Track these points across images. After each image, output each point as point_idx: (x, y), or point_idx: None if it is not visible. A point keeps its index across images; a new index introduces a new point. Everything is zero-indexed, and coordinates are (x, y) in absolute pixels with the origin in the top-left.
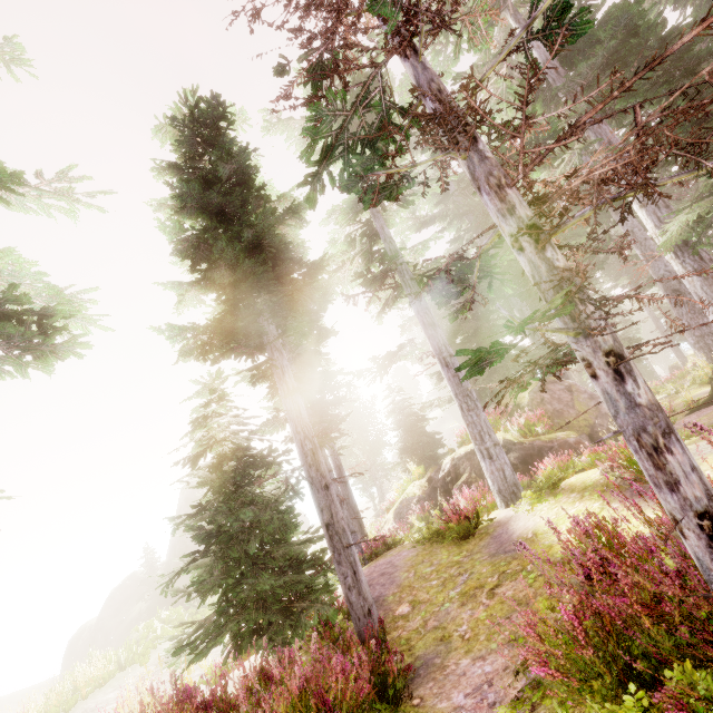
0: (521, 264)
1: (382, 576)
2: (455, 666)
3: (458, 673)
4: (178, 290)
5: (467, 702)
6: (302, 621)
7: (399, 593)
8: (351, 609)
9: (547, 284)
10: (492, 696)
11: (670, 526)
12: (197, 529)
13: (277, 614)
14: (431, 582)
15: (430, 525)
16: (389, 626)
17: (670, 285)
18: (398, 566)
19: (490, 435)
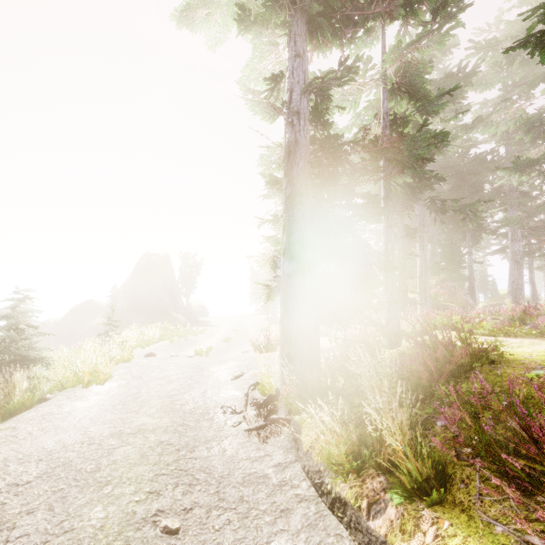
0: None
1: None
2: None
3: None
4: None
5: None
6: None
7: None
8: None
9: None
10: None
11: None
12: None
13: None
14: None
15: None
16: None
17: (516, 257)
18: None
19: (428, 290)
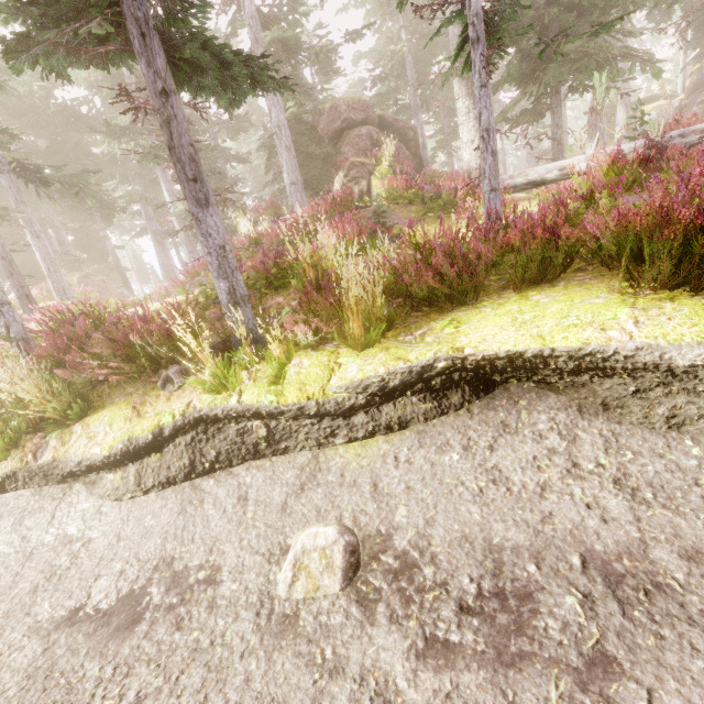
0: None
1: None
2: None
3: None
4: None
5: None
6: None
7: None
8: None
9: None
10: None
11: (204, 259)
12: None
13: None
14: None
15: None
16: None
17: (157, 238)
18: None
19: (70, 291)
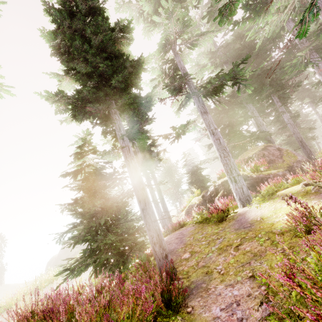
0: None
1: (176, 239)
2: (214, 290)
3: (216, 295)
4: (58, 78)
5: (222, 316)
6: (128, 260)
7: (184, 247)
8: (155, 255)
9: None
10: (241, 315)
11: None
12: (73, 210)
13: (117, 255)
14: (202, 242)
15: (202, 215)
16: (178, 264)
17: None
18: (185, 234)
19: (236, 170)
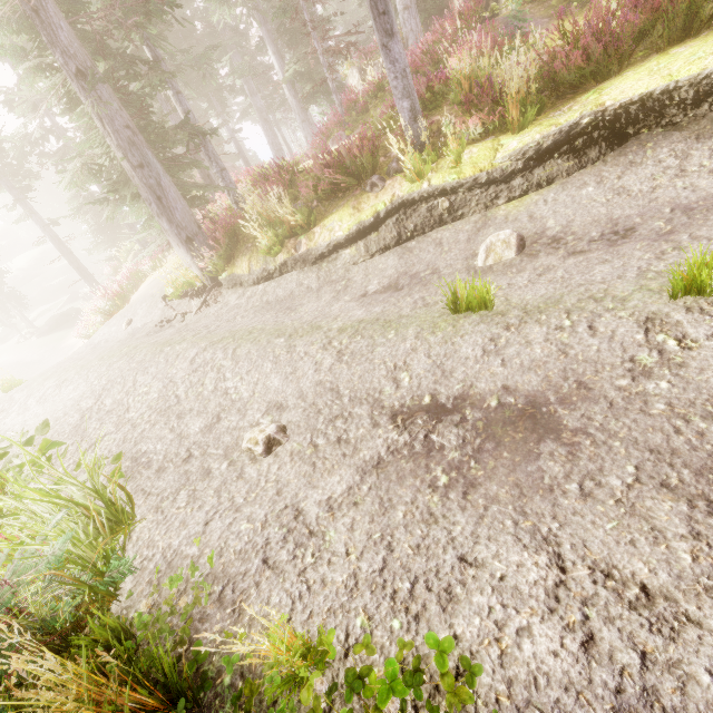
0: (321, 60)
1: None
2: None
3: None
4: None
5: None
6: None
7: None
8: None
9: (325, 65)
10: None
11: (333, 117)
12: None
13: None
14: None
15: None
16: None
17: (263, 115)
18: None
19: None
